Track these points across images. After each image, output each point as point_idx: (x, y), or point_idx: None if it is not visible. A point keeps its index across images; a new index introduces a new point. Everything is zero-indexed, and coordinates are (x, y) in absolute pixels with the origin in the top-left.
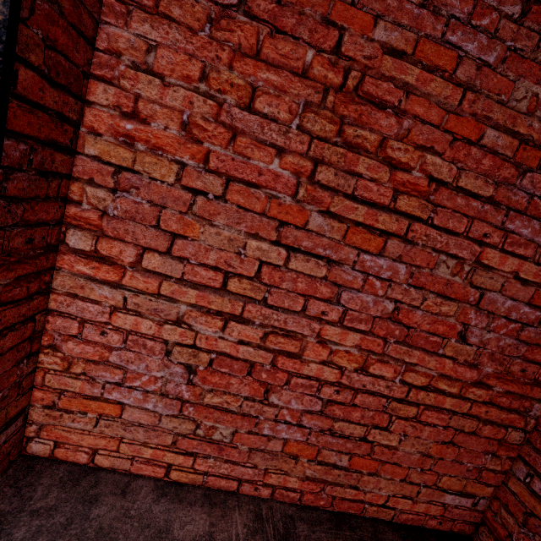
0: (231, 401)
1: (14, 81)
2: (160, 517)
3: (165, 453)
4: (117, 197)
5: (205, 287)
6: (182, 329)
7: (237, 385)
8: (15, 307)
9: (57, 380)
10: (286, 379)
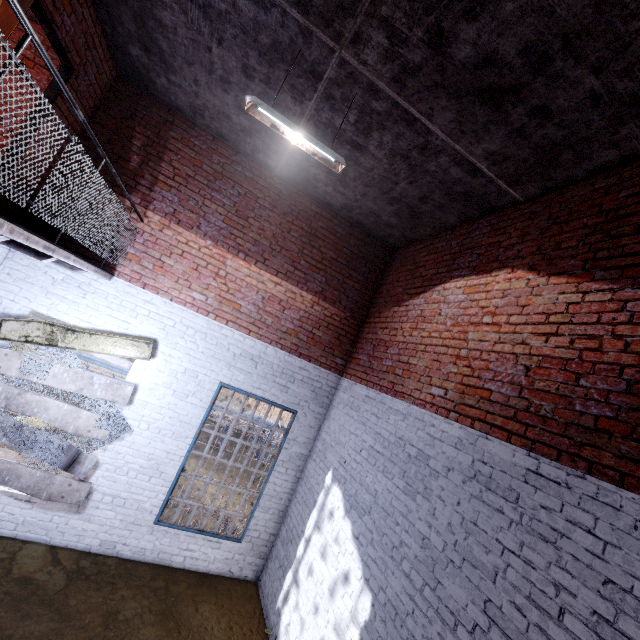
0: None
1: None
2: None
3: None
4: None
5: None
6: None
7: None
8: None
9: None
10: None
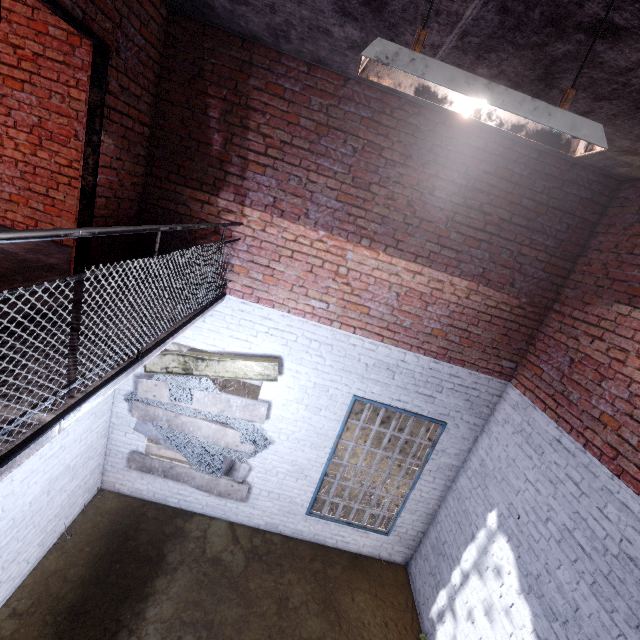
0: None
1: None
2: None
3: None
4: None
5: None
6: None
7: None
8: None
9: None
10: (1, 158)
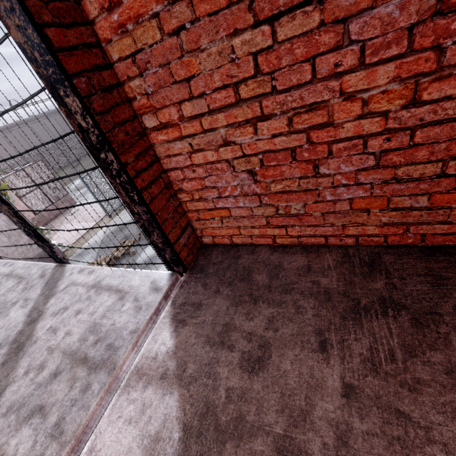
0: (290, 184)
1: (51, 42)
2: (275, 261)
3: (266, 230)
4: (145, 78)
5: (227, 107)
6: (231, 147)
7: (288, 171)
8: (146, 172)
9: (192, 206)
10: (327, 150)
